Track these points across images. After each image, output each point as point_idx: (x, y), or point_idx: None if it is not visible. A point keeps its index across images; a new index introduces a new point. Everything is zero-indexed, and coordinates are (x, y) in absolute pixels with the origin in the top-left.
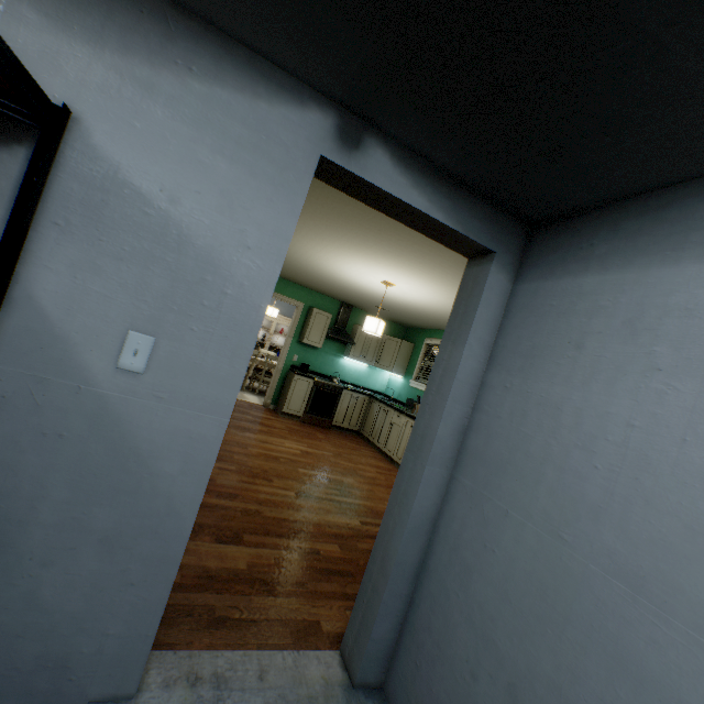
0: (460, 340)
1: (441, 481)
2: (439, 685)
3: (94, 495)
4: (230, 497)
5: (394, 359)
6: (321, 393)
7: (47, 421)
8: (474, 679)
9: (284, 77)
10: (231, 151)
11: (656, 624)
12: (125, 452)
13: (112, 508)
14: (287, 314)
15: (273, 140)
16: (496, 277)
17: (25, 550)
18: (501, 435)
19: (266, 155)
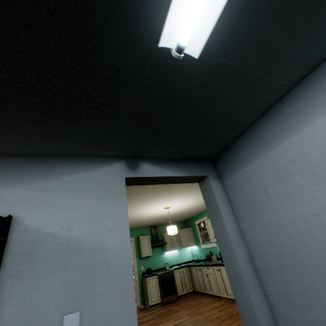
0: (218, 217)
1: (261, 297)
2: None
3: None
4: None
5: (187, 239)
6: (164, 280)
7: None
8: None
9: (99, 159)
10: (88, 194)
11: None
12: None
13: None
14: None
15: (104, 181)
16: (214, 184)
17: None
18: (268, 251)
19: (103, 188)
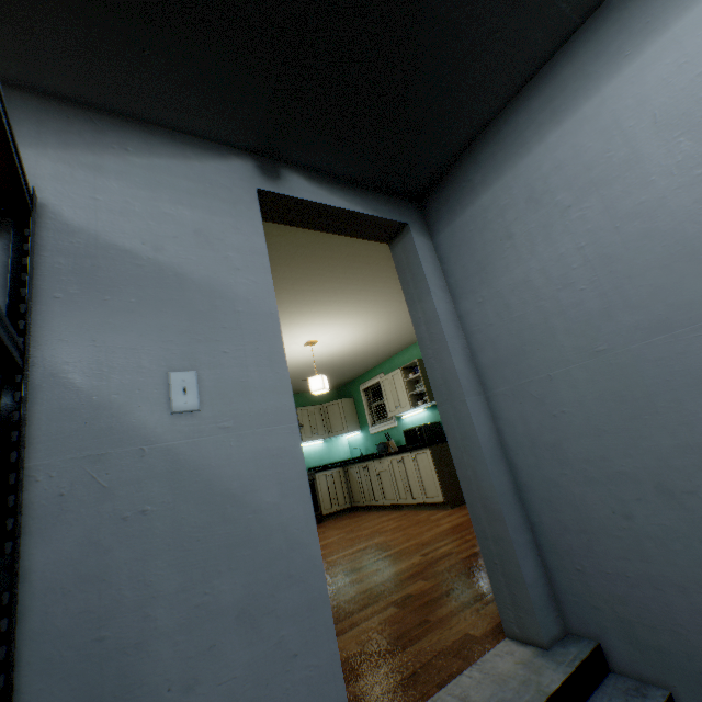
0: (424, 294)
1: (483, 406)
2: (610, 561)
3: (207, 566)
4: None
5: (343, 419)
6: None
7: (122, 502)
8: (630, 518)
9: (202, 143)
10: (187, 200)
11: (698, 335)
12: (219, 500)
13: (233, 572)
14: None
15: (216, 186)
16: (419, 240)
17: (158, 682)
18: (501, 334)
19: (216, 197)
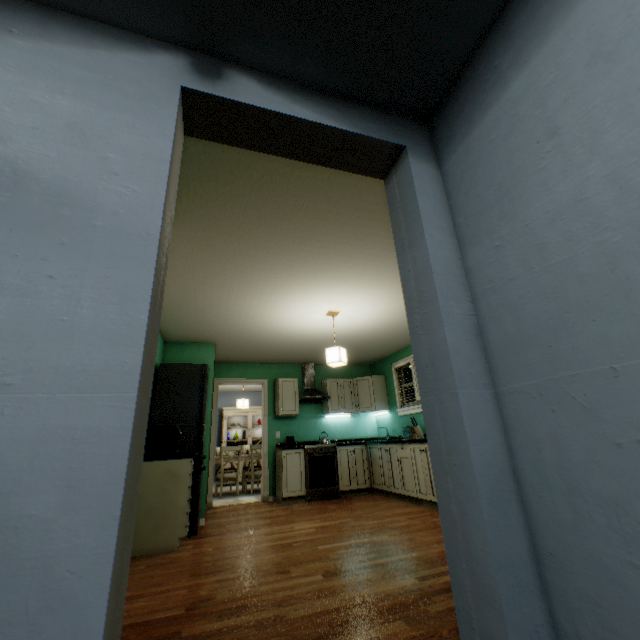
0: (416, 238)
1: (488, 406)
2: None
3: None
4: (237, 612)
5: (372, 396)
6: (316, 459)
7: None
8: None
9: (121, 33)
10: (73, 90)
11: None
12: None
13: None
14: (259, 403)
15: (122, 79)
16: (419, 167)
17: None
18: (527, 293)
19: (117, 91)
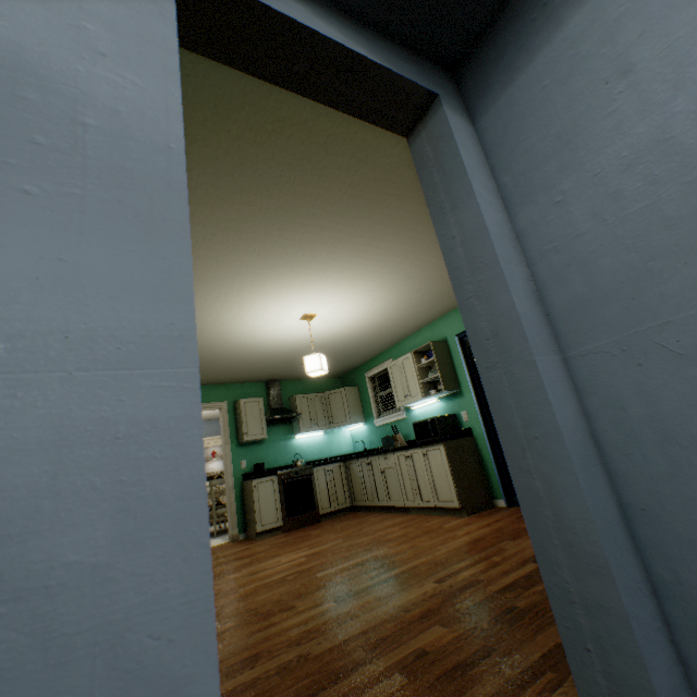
0: (461, 198)
1: (561, 373)
2: None
3: None
4: (248, 665)
5: (346, 409)
6: (291, 485)
7: None
8: None
9: None
10: None
11: None
12: None
13: None
14: (212, 434)
15: None
16: (455, 120)
17: None
18: (601, 248)
19: None
